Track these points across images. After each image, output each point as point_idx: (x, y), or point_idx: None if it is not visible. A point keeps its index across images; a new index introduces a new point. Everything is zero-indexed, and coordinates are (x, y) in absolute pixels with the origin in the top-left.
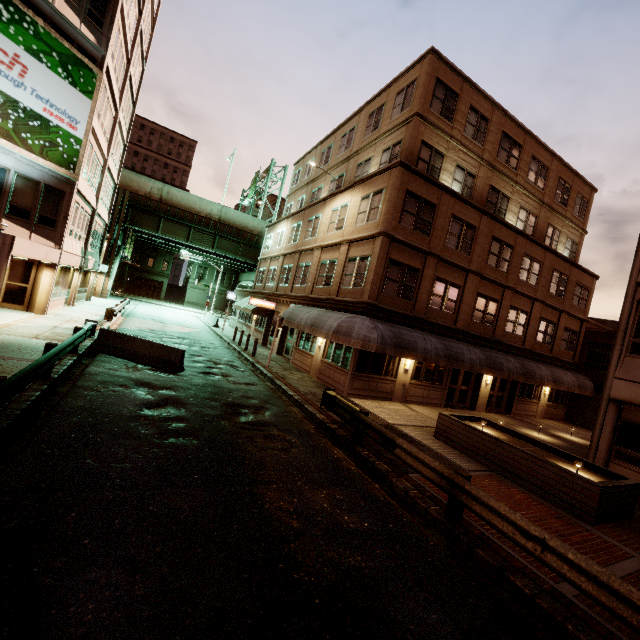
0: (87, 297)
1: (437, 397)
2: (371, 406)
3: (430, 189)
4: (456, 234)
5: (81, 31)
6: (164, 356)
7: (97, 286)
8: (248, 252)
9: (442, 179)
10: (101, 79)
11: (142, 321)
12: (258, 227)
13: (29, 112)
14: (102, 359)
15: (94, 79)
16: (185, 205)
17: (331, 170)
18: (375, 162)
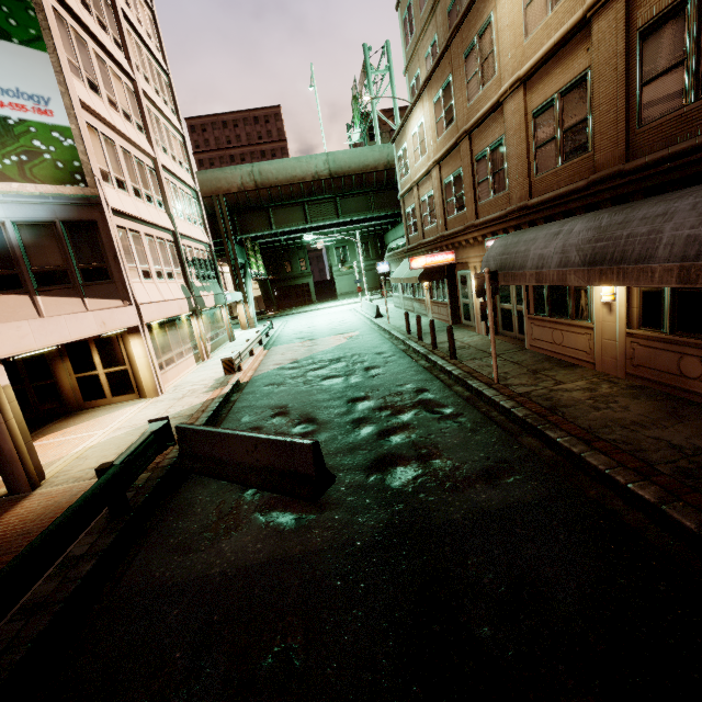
0: (229, 337)
1: None
2: None
3: None
4: None
5: None
6: (282, 463)
7: (240, 318)
8: (382, 200)
9: None
10: (41, 6)
11: (286, 348)
12: (381, 158)
13: None
14: (180, 501)
15: (30, 11)
16: (284, 178)
17: None
18: None
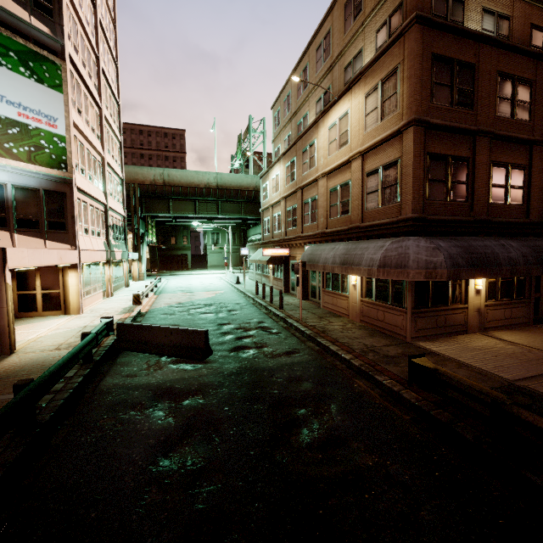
0: (125, 284)
1: (522, 314)
2: (453, 350)
3: (462, 45)
4: (507, 97)
5: (32, 24)
6: (186, 342)
7: (134, 272)
8: (249, 208)
9: None
10: (65, 69)
11: (172, 295)
12: (252, 183)
13: (5, 120)
14: (122, 360)
15: (59, 71)
16: (185, 182)
17: (313, 92)
18: (368, 51)
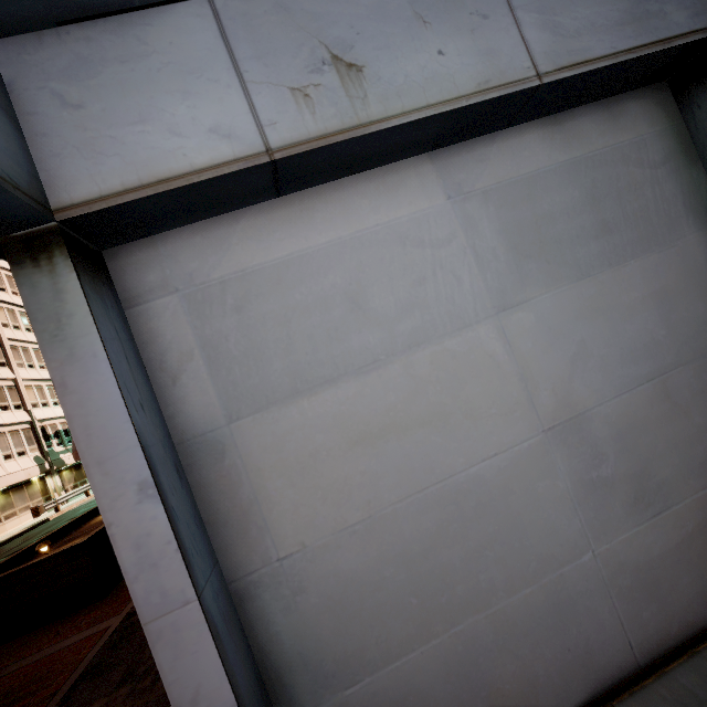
0: None
1: None
2: None
3: None
4: None
5: None
6: None
7: None
8: None
9: None
10: None
11: None
12: None
13: None
14: None
15: None
16: None
17: None
18: None
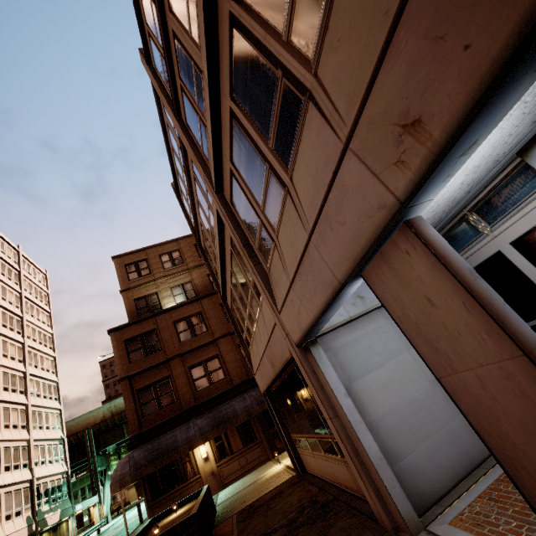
0: None
1: (258, 455)
2: None
3: (144, 324)
4: (186, 329)
5: None
6: None
7: (95, 519)
8: None
9: (165, 304)
10: None
11: None
12: None
13: None
14: None
15: None
16: None
17: None
18: None
